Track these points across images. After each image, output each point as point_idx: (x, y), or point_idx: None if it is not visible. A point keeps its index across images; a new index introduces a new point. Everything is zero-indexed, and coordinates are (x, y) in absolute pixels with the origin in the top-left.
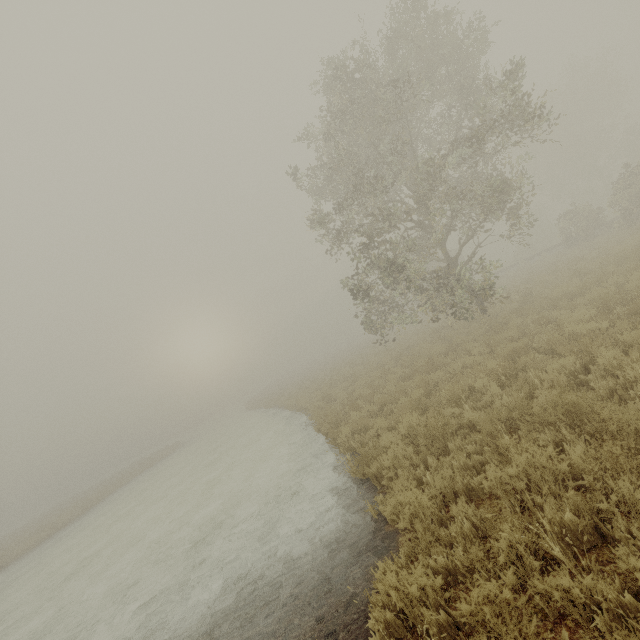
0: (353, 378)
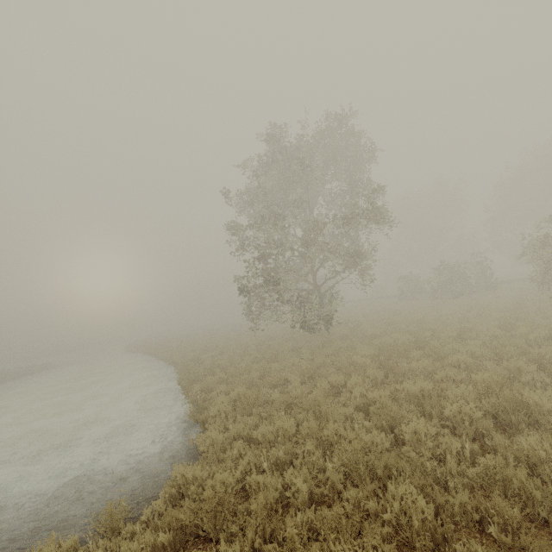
0: (222, 350)
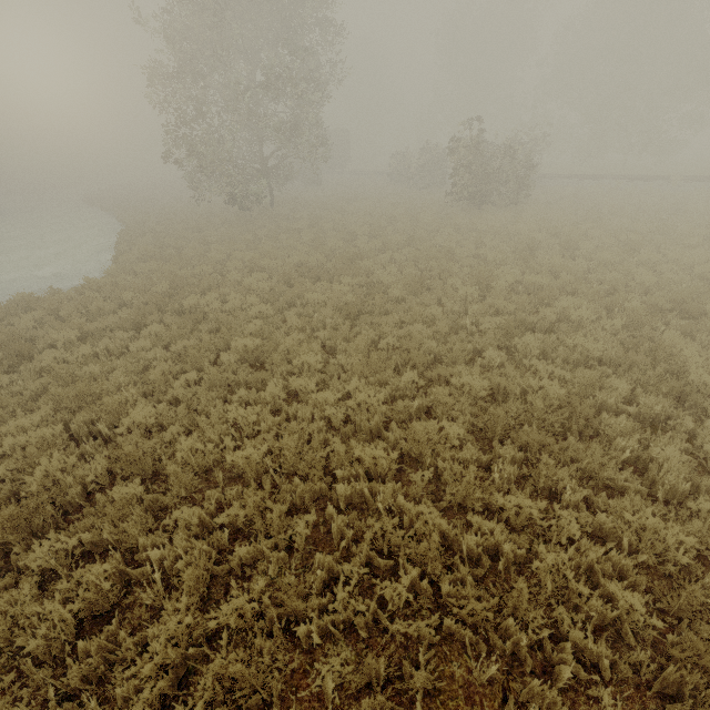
0: (171, 216)
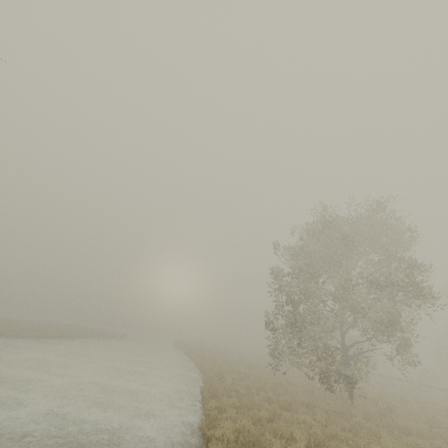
0: (243, 376)
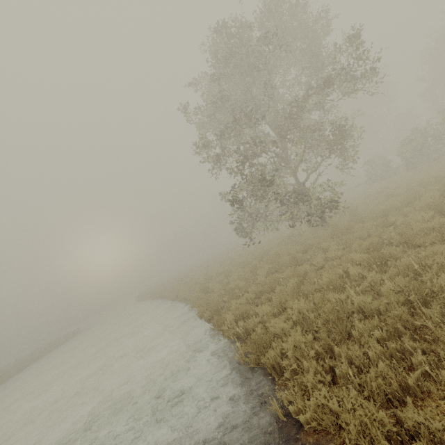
0: (225, 273)
